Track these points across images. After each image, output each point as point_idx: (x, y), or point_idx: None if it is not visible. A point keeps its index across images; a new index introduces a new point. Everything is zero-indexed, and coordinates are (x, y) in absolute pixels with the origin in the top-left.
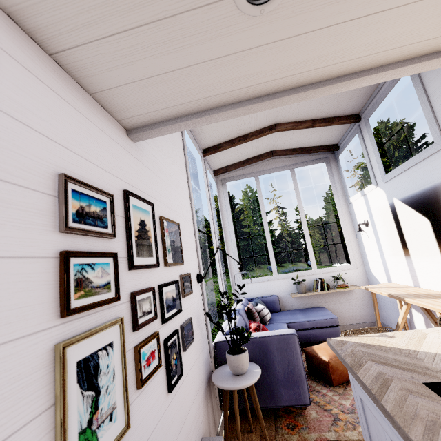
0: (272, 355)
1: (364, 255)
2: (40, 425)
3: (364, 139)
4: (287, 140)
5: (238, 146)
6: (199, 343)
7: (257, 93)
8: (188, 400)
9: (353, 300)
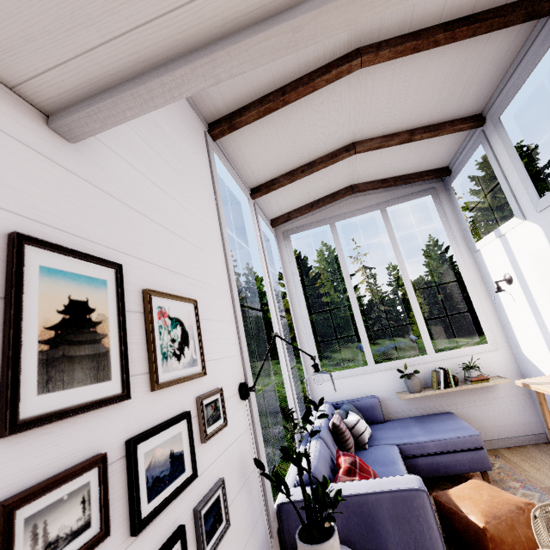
0: (383, 531)
1: (508, 329)
2: None
3: (493, 150)
4: (373, 167)
5: (302, 181)
6: (244, 521)
7: None
8: None
9: (497, 399)
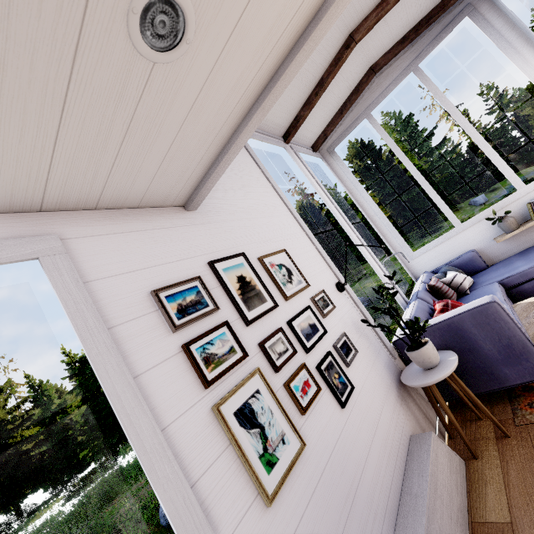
0: (471, 335)
1: None
2: (227, 458)
3: None
4: (383, 37)
5: (320, 100)
6: (369, 351)
7: (258, 88)
8: (374, 408)
9: None
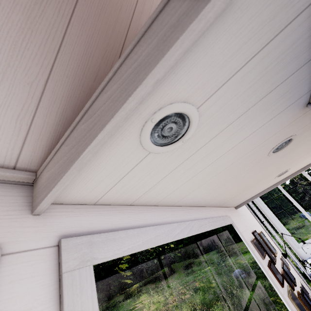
0: None
1: None
2: None
3: None
4: None
5: None
6: None
7: (280, 180)
8: None
9: None
